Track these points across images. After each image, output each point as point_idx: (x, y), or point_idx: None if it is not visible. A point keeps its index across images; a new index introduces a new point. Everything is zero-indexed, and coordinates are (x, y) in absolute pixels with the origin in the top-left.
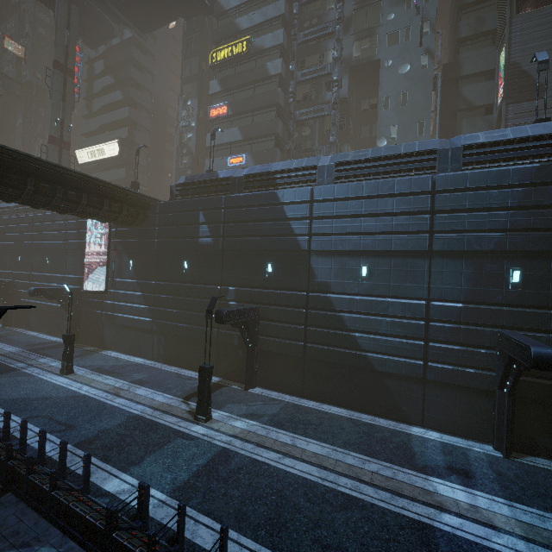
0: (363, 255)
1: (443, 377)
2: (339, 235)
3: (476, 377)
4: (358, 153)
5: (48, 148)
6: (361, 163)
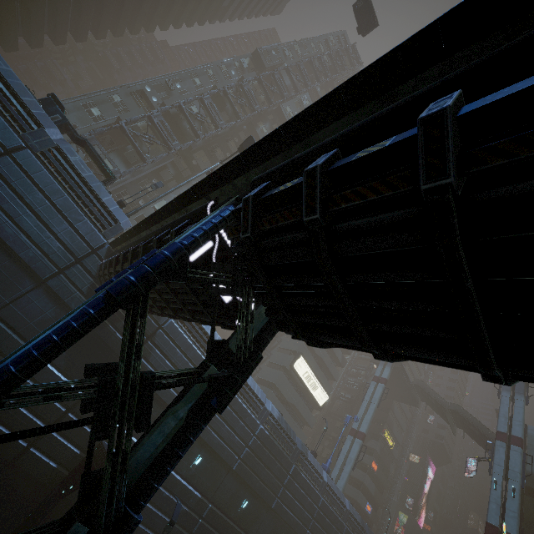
0: None
1: None
2: None
3: None
4: None
5: (362, 446)
6: None
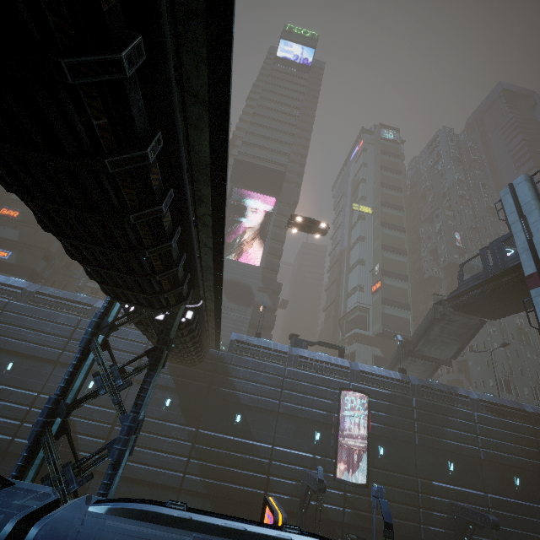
0: (17, 355)
1: (19, 449)
2: (8, 338)
3: None
4: (56, 290)
5: None
6: (52, 297)
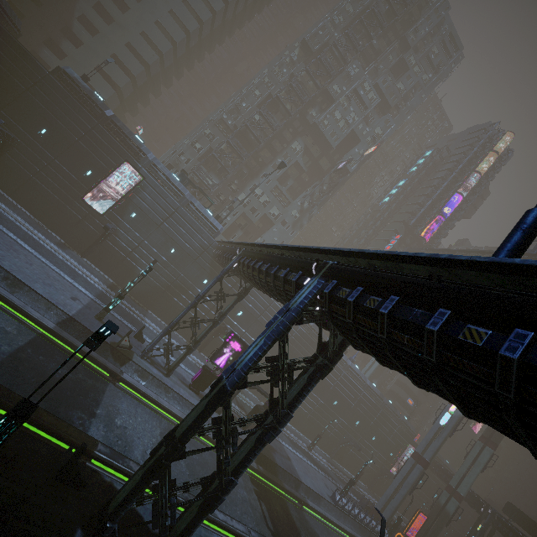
0: None
1: (443, 532)
2: None
3: (446, 533)
4: None
5: None
6: None
